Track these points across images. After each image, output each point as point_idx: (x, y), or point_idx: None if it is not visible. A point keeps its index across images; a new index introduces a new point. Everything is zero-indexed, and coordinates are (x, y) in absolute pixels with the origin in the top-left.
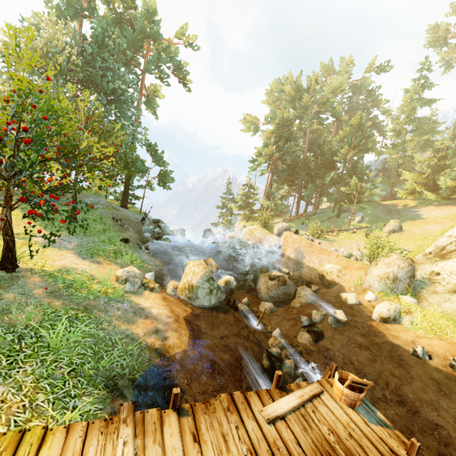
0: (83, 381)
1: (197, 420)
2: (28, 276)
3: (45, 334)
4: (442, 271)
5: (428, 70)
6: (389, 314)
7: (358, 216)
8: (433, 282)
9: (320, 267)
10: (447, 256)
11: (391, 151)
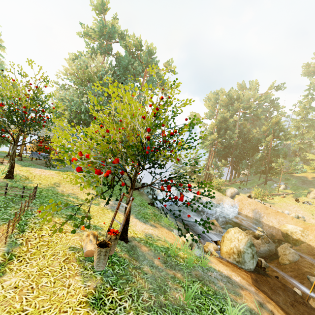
0: None
1: None
2: (138, 245)
3: None
4: None
5: (313, 90)
6: None
7: (283, 185)
8: None
9: (282, 227)
10: None
11: (294, 139)
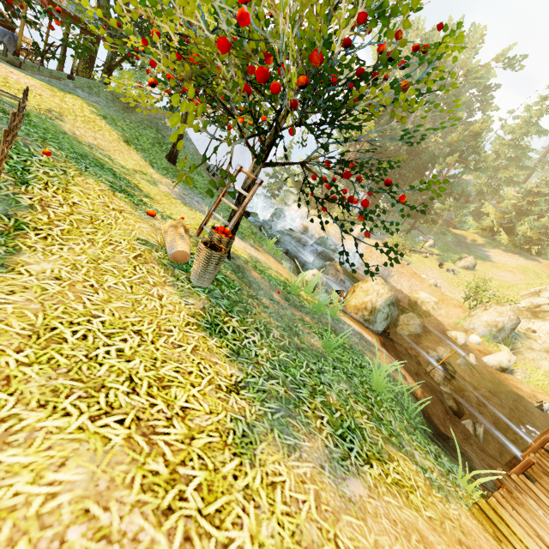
0: (420, 435)
1: (544, 486)
2: (245, 267)
3: (352, 370)
4: (539, 330)
5: None
6: (508, 365)
7: (432, 240)
8: (528, 338)
9: (414, 293)
10: (540, 316)
11: (480, 174)
